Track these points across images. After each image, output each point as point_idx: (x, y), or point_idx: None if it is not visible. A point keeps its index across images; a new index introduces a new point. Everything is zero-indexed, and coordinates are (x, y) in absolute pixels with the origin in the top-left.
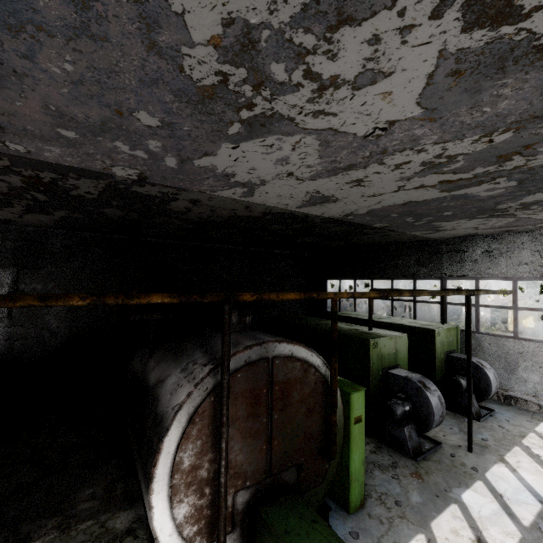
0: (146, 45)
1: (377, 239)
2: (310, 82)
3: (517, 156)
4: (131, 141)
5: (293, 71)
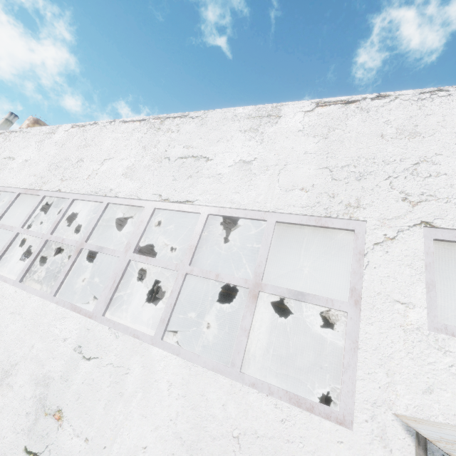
0: (156, 223)
1: None
2: (176, 221)
3: (251, 224)
4: (177, 239)
5: (171, 221)
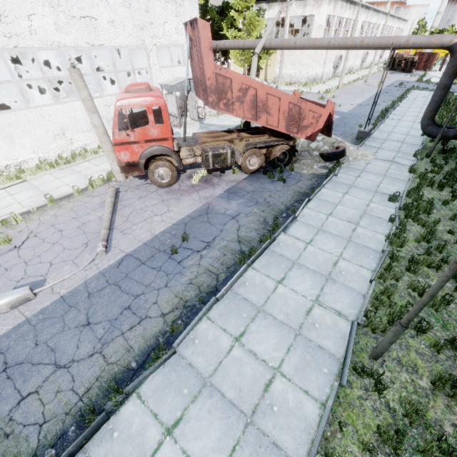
0: None
1: None
2: None
3: None
4: None
5: None
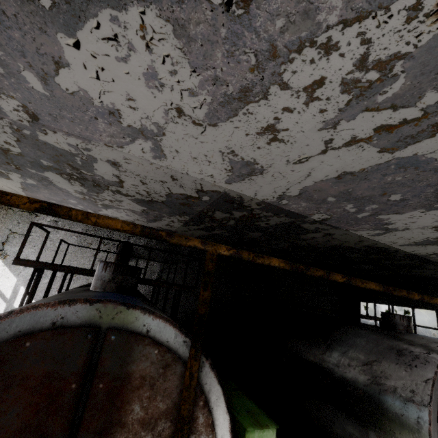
0: None
1: (427, 274)
2: None
3: None
4: (361, 204)
5: None
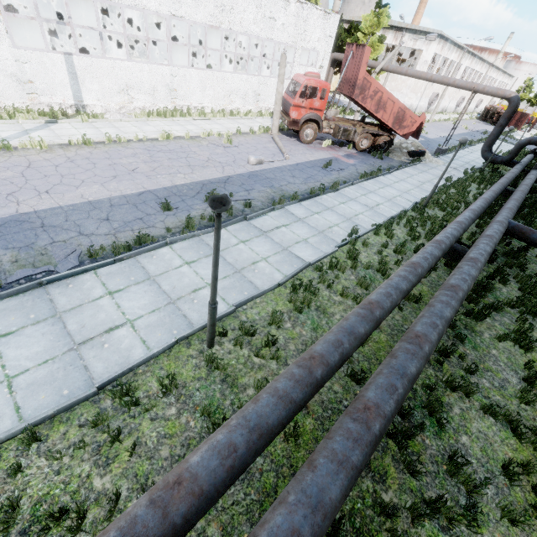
0: None
1: None
2: None
3: None
4: None
5: None
